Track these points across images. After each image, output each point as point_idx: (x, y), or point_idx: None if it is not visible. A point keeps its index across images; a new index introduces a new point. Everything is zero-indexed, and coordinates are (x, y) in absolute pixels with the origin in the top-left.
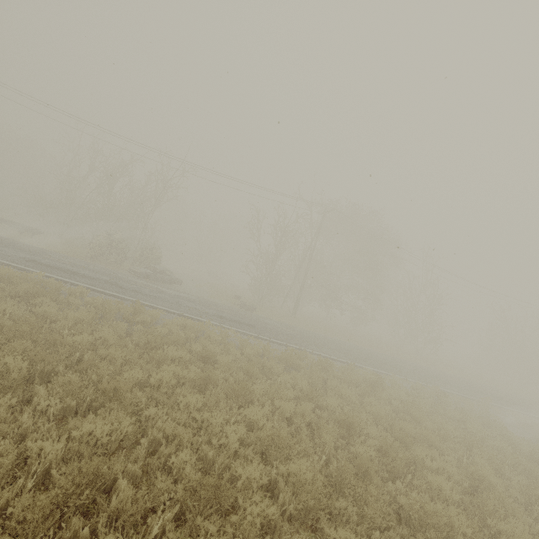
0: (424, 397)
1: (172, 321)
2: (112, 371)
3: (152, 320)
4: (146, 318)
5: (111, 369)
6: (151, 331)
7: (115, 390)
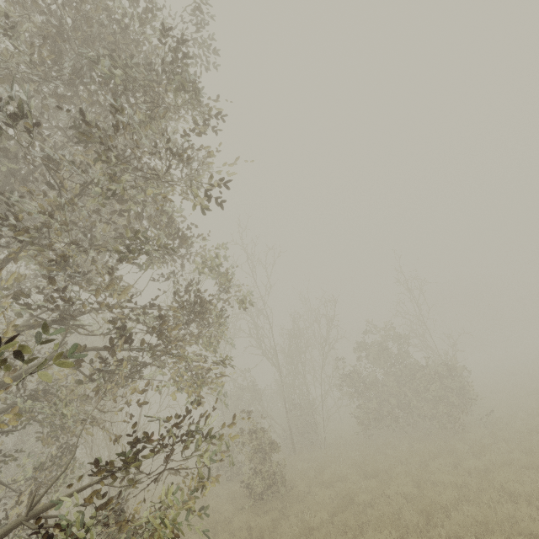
0: None
1: None
2: None
3: None
4: None
5: None
6: None
7: None
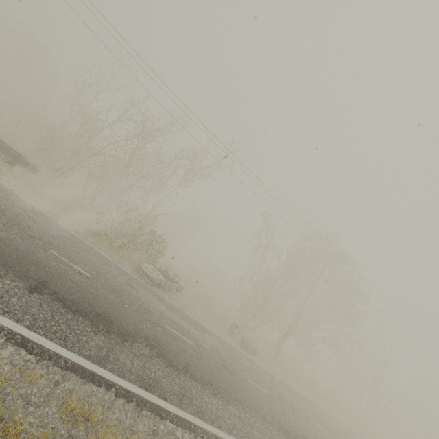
0: None
1: None
2: None
3: None
4: None
5: None
6: None
7: None
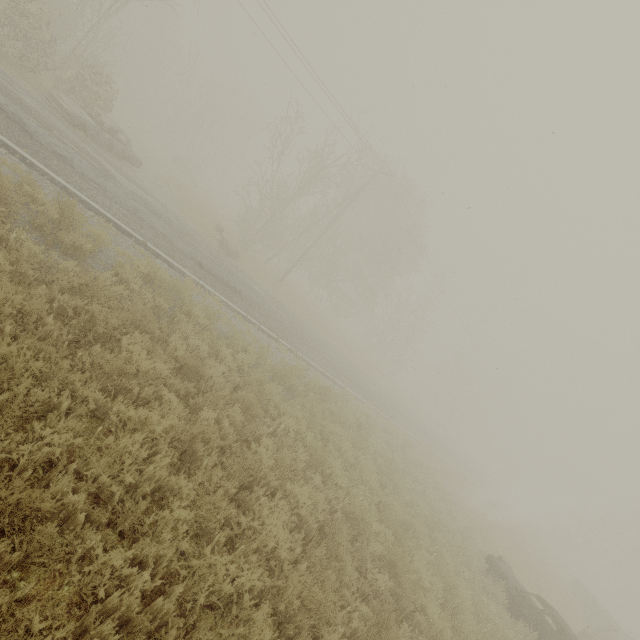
0: (394, 444)
1: (127, 254)
2: (2, 403)
3: (96, 250)
4: (83, 243)
5: (2, 400)
6: (96, 287)
7: (6, 456)
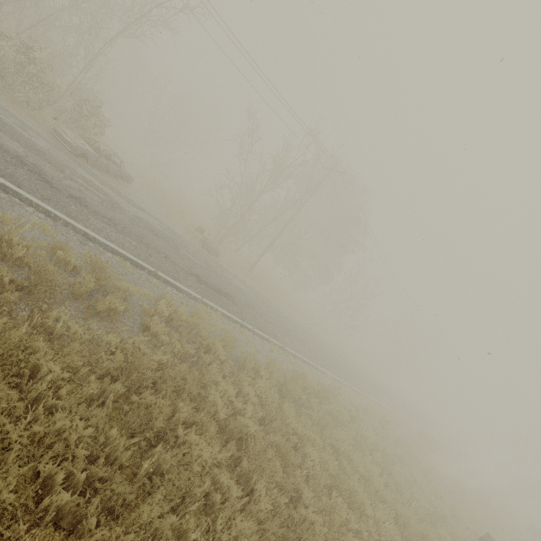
0: (376, 425)
1: (146, 294)
2: None
3: (127, 307)
4: (117, 305)
5: None
6: (141, 364)
7: None
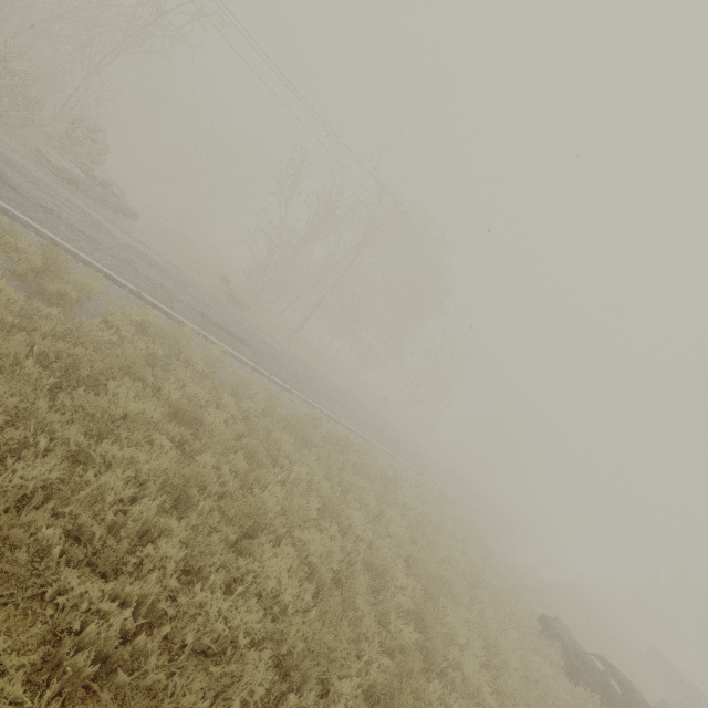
0: (429, 499)
1: (119, 304)
2: None
3: (83, 298)
4: (69, 291)
5: None
6: (81, 332)
7: None
